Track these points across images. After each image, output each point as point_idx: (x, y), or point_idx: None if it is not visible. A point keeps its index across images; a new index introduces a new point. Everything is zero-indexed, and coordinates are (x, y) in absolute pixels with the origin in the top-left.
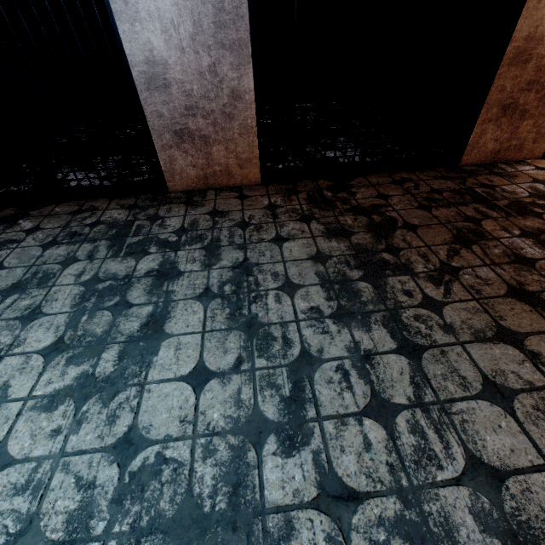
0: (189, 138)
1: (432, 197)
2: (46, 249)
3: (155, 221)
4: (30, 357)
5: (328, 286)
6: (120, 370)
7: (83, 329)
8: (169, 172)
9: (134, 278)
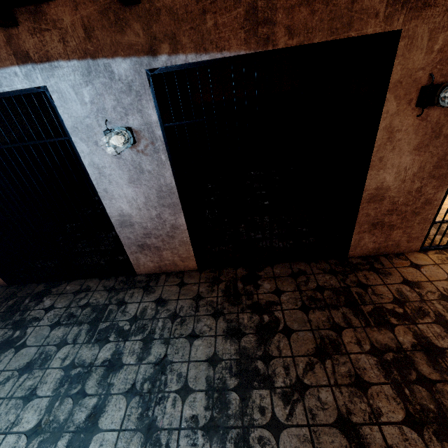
0: (147, 248)
1: (314, 296)
2: (52, 329)
3: (120, 307)
4: (20, 437)
5: (210, 394)
6: None
7: (54, 414)
8: (136, 264)
9: (94, 367)
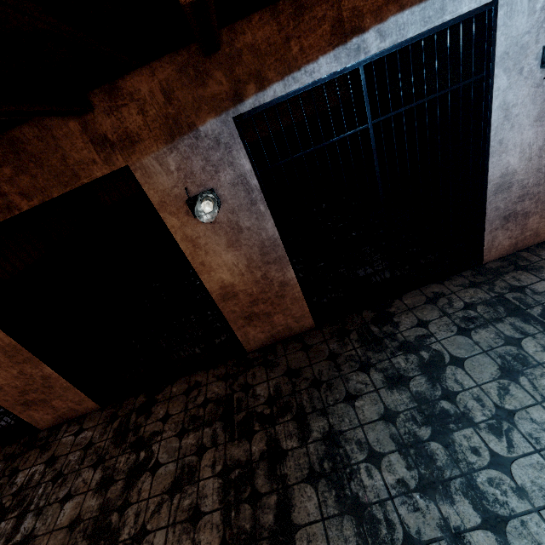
0: (513, 218)
1: None
2: (468, 336)
3: (524, 291)
4: None
5: None
6: None
7: None
8: (488, 248)
9: None
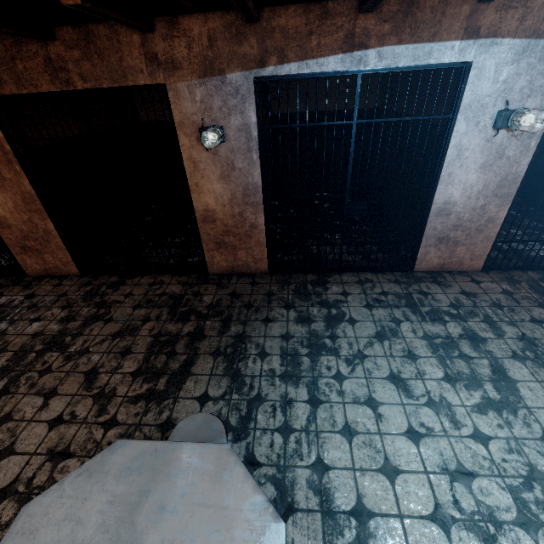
0: (445, 241)
1: None
2: (370, 309)
3: (427, 296)
4: (439, 382)
5: None
6: (504, 397)
7: (454, 369)
8: (420, 260)
9: (455, 339)
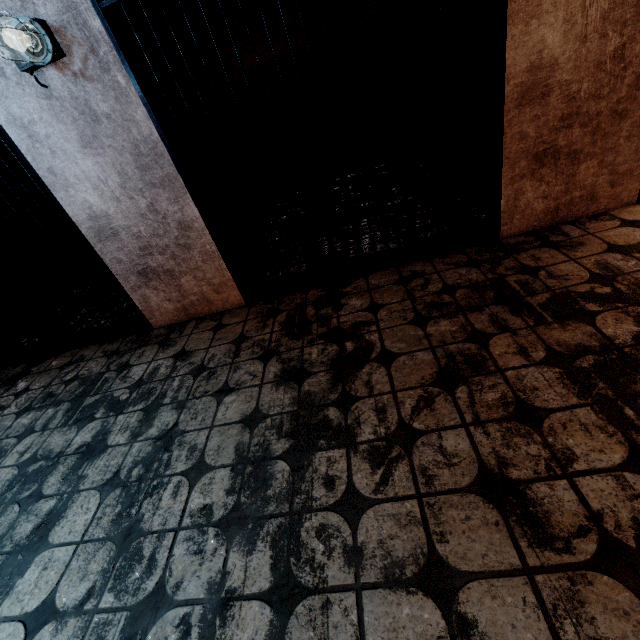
0: (154, 275)
1: (438, 300)
2: (18, 417)
3: (121, 372)
4: None
5: (239, 469)
6: None
7: None
8: (148, 310)
9: (63, 457)
